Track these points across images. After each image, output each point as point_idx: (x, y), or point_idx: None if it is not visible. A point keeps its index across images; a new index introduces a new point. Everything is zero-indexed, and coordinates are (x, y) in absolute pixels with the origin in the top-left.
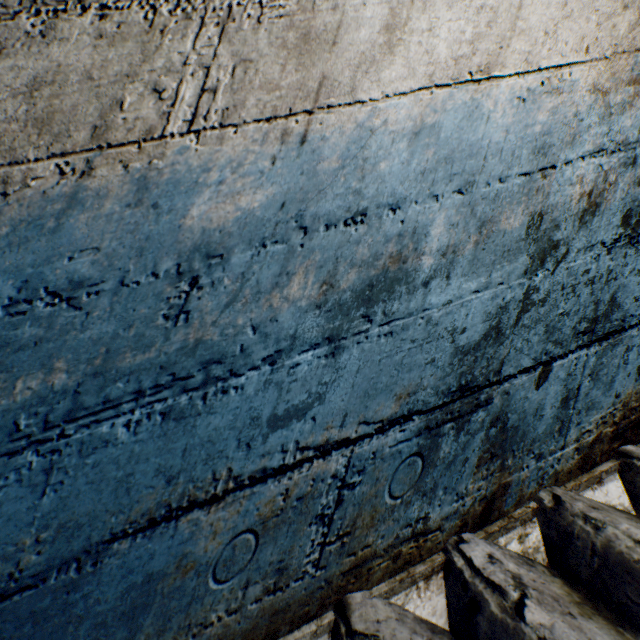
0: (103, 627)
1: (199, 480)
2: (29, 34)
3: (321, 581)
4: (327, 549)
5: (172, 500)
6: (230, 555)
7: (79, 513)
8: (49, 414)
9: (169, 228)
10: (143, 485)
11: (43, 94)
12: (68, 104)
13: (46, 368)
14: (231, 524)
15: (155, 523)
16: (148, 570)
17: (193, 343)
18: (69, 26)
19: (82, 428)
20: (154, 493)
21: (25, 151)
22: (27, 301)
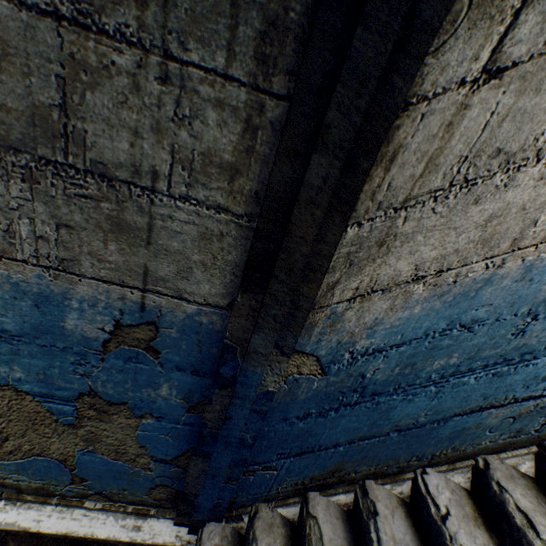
0: (439, 441)
1: (497, 398)
2: (496, 186)
3: (534, 436)
4: (543, 426)
5: (482, 405)
6: (498, 424)
7: (443, 407)
8: (443, 373)
9: (532, 291)
10: (472, 399)
11: (491, 224)
12: (503, 227)
13: (448, 356)
14: (504, 414)
15: (472, 412)
16: (463, 426)
17: (520, 345)
18: (522, 175)
19: (455, 378)
20: (476, 402)
21: (471, 258)
22: (449, 329)
